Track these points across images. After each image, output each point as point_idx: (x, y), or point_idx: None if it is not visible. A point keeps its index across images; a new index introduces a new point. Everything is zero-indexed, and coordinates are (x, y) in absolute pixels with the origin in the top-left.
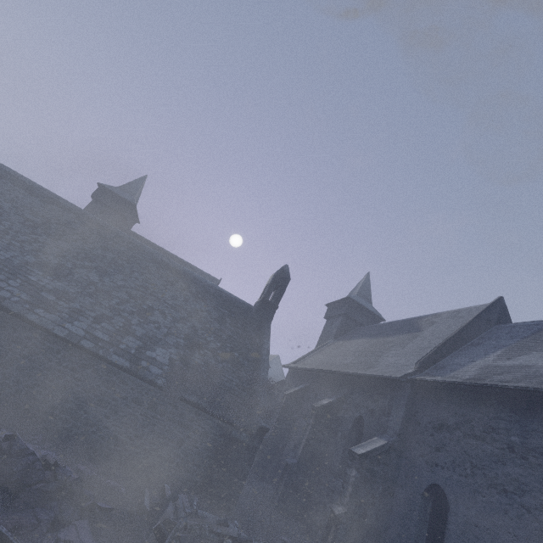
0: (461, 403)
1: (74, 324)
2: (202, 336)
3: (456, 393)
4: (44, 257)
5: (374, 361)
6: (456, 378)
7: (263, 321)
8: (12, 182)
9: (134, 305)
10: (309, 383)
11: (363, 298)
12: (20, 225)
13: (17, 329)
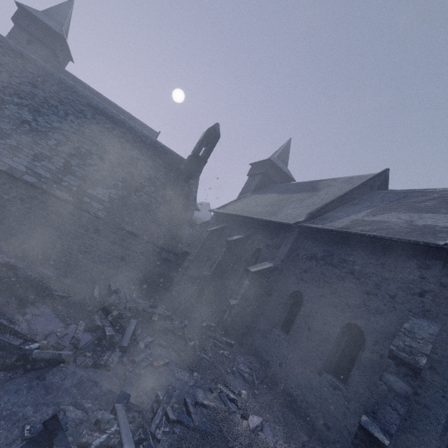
0: (329, 243)
1: (13, 160)
2: (138, 181)
3: (328, 237)
4: None
5: (277, 211)
6: (332, 227)
7: (193, 173)
8: None
9: (72, 148)
10: (227, 224)
11: (281, 161)
12: None
13: None
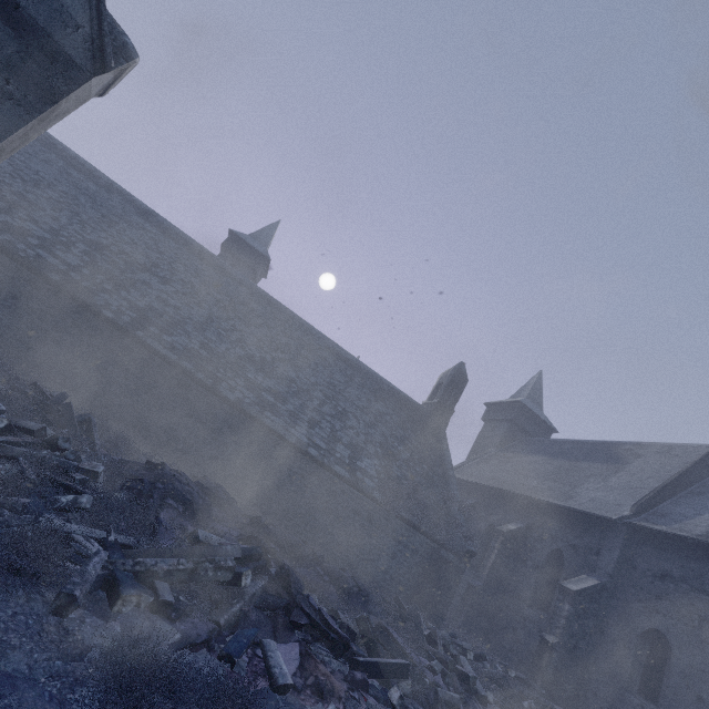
0: (689, 557)
1: (296, 429)
2: (393, 445)
3: (683, 546)
4: (248, 349)
5: (571, 492)
6: (686, 532)
7: (437, 427)
8: (185, 248)
9: (331, 407)
10: (478, 500)
11: (533, 402)
12: (216, 308)
13: (253, 432)
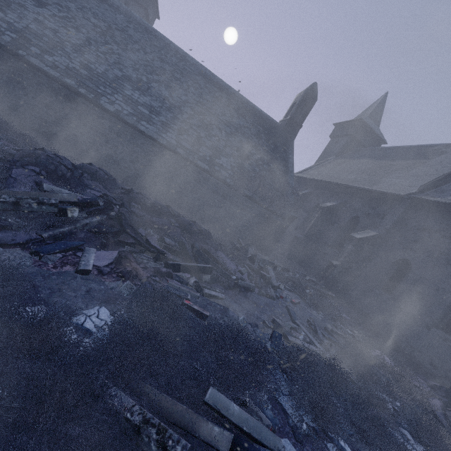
0: (449, 217)
1: (167, 135)
2: (247, 149)
3: (448, 211)
4: (125, 71)
5: (378, 180)
6: None
7: (288, 138)
8: None
9: (198, 120)
10: (312, 190)
11: (373, 120)
12: (93, 32)
13: (134, 137)
